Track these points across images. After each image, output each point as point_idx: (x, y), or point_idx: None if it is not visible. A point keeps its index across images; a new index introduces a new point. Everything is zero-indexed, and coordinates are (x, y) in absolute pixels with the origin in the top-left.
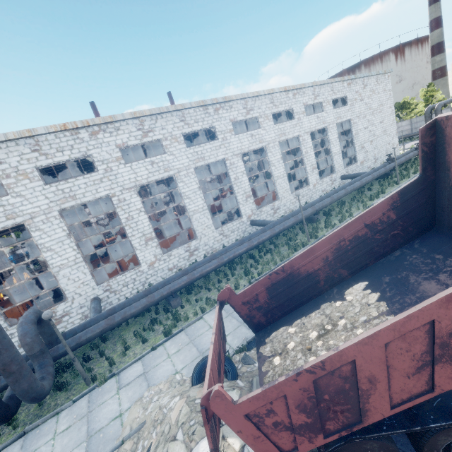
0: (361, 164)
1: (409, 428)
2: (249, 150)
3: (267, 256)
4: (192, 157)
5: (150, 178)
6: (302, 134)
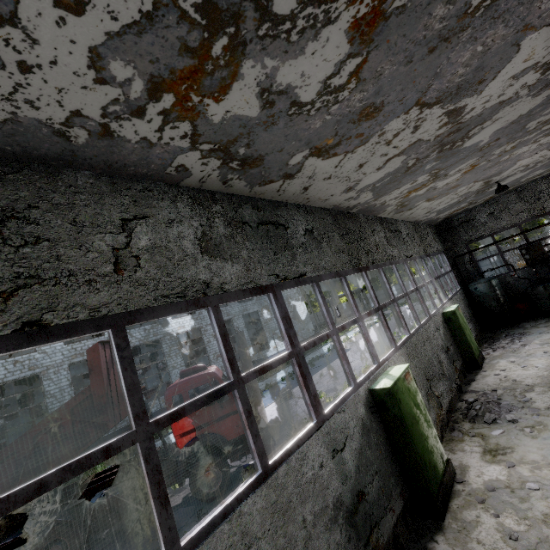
0: (274, 349)
1: (17, 536)
2: (141, 343)
3: (121, 455)
4: (69, 354)
5: (8, 378)
6: (204, 326)
